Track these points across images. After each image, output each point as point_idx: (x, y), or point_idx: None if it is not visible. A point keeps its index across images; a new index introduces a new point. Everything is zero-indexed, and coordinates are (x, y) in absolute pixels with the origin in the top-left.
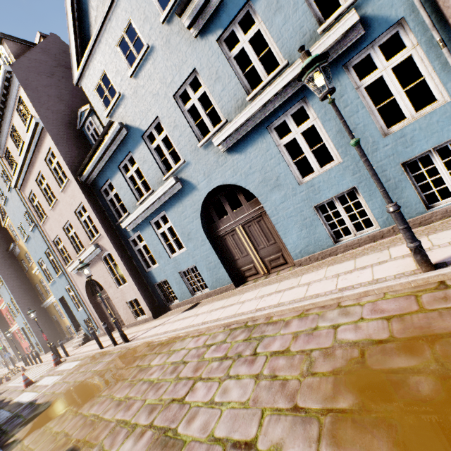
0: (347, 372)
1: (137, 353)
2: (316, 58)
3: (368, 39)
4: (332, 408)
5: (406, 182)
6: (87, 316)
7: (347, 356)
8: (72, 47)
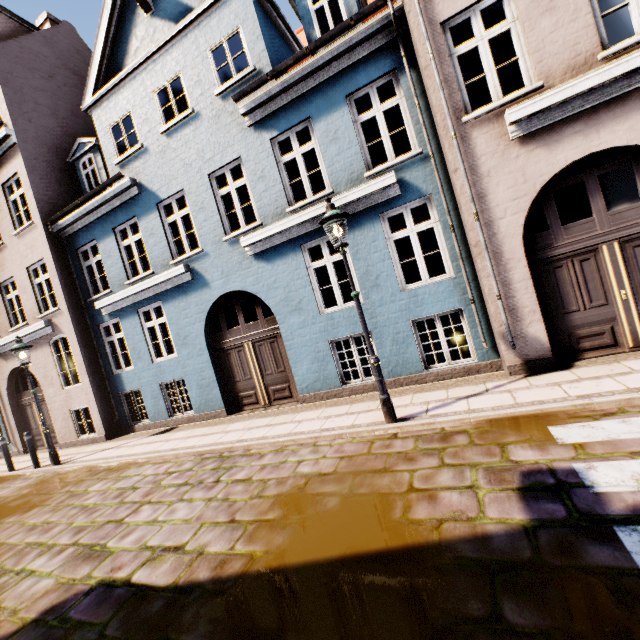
0: (287, 495)
1: (71, 478)
2: (335, 216)
3: (403, 200)
4: (261, 519)
5: (413, 339)
6: None
7: (295, 484)
8: (95, 67)
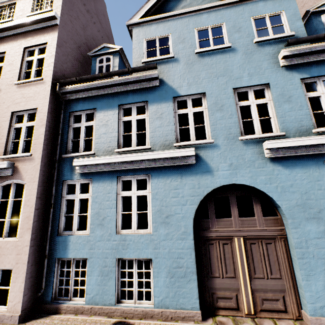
0: None
1: None
2: None
3: None
4: None
5: None
6: None
7: None
8: (149, 4)
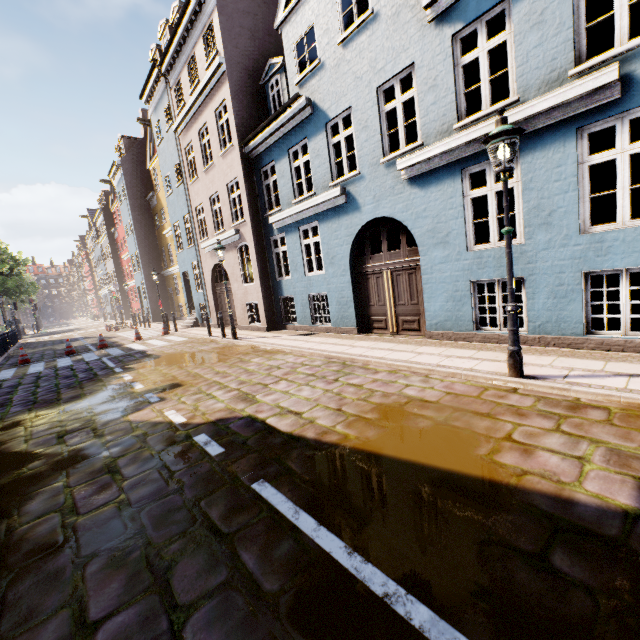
0: (387, 406)
1: (242, 350)
2: (503, 132)
3: (621, 106)
4: (361, 415)
5: (579, 295)
6: (205, 301)
7: (397, 400)
8: None
